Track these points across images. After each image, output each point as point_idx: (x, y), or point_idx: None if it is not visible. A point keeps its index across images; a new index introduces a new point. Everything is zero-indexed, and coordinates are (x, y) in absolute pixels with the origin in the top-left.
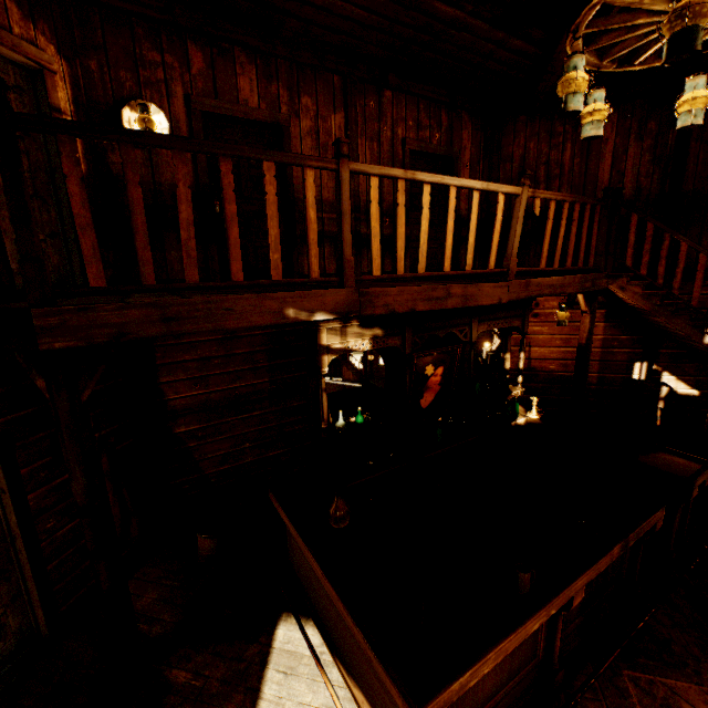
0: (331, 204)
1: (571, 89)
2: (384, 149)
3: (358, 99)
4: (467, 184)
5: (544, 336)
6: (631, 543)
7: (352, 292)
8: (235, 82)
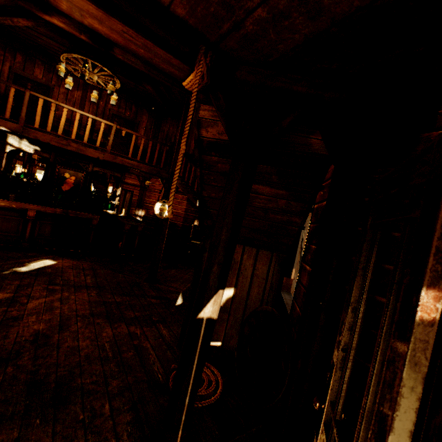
0: (68, 119)
1: (66, 83)
2: (100, 109)
3: (91, 90)
4: (85, 114)
5: None
6: (71, 215)
7: (20, 127)
8: (34, 69)
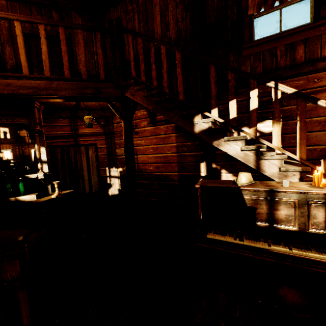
0: None
1: None
2: (4, 33)
3: None
4: None
5: (143, 147)
6: None
7: None
8: None
